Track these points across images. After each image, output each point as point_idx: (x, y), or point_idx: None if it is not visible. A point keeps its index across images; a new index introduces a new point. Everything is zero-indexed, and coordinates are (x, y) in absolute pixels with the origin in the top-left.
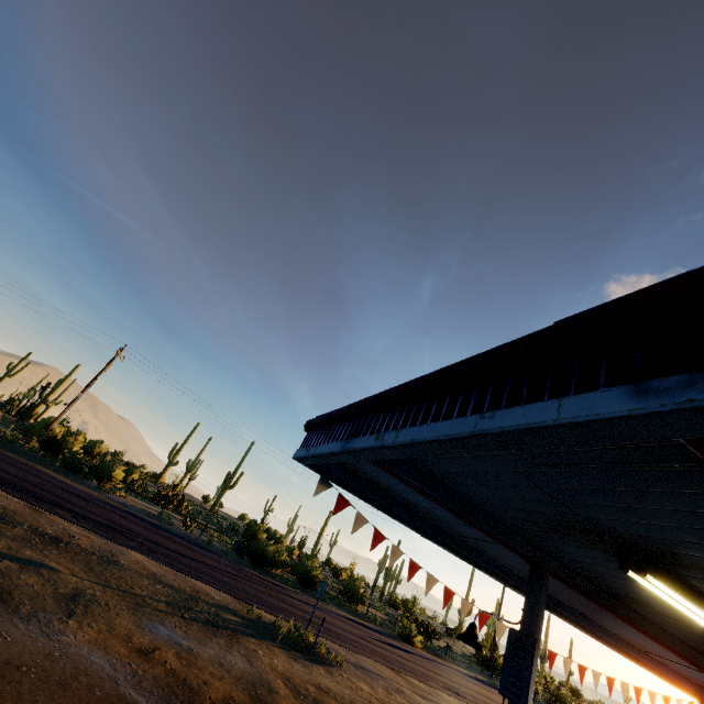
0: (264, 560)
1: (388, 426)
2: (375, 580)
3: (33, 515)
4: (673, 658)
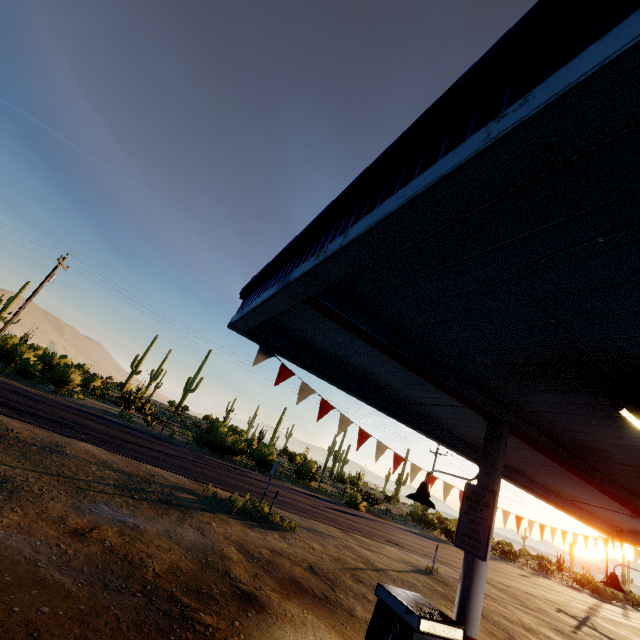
0: (224, 449)
1: (333, 238)
2: (326, 462)
3: None
4: (600, 504)
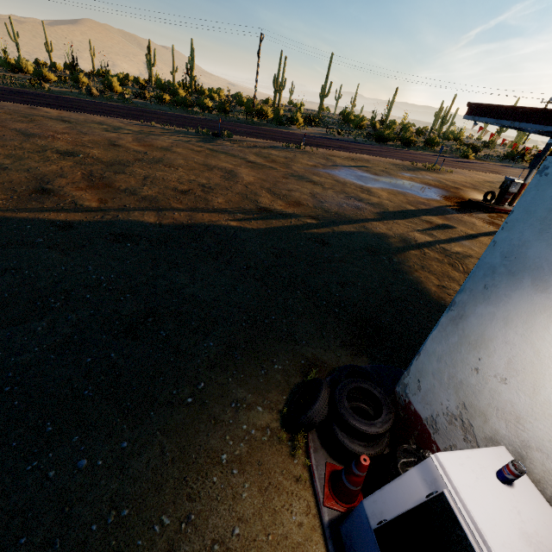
0: (384, 140)
1: (516, 120)
2: (432, 127)
3: (333, 153)
4: None
